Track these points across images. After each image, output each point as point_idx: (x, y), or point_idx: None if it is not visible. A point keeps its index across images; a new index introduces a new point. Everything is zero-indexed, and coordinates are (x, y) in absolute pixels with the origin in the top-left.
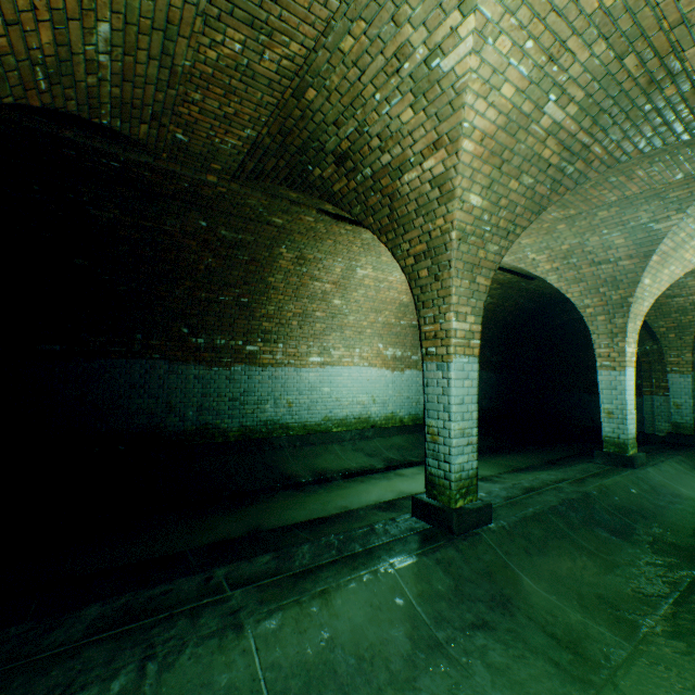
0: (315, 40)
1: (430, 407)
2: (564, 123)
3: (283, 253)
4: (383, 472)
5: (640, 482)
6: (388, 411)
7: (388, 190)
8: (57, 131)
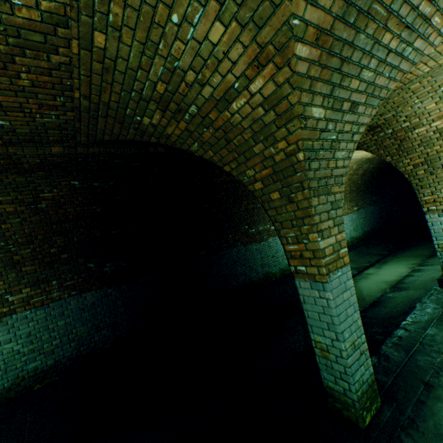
0: (398, 87)
1: (437, 235)
2: None
3: None
4: (358, 275)
5: None
6: None
7: (400, 137)
8: None
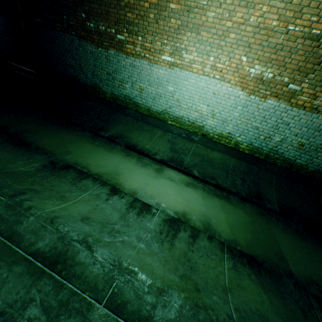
0: None
1: None
2: None
3: None
4: (156, 162)
5: None
6: (225, 130)
7: None
8: None
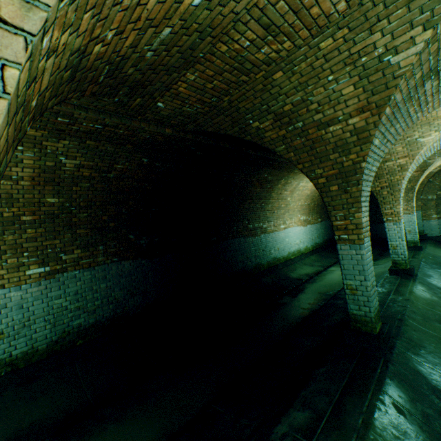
0: None
1: (391, 238)
2: (434, 146)
3: (281, 182)
4: (325, 271)
5: (428, 254)
6: (305, 245)
7: None
8: (269, 156)
